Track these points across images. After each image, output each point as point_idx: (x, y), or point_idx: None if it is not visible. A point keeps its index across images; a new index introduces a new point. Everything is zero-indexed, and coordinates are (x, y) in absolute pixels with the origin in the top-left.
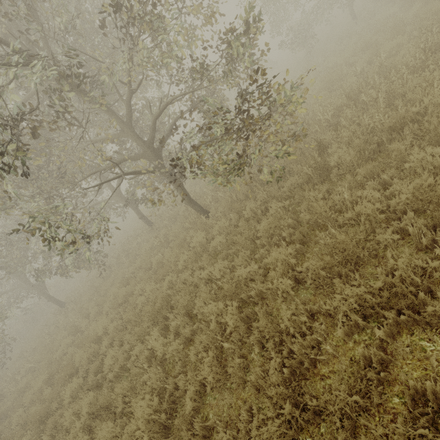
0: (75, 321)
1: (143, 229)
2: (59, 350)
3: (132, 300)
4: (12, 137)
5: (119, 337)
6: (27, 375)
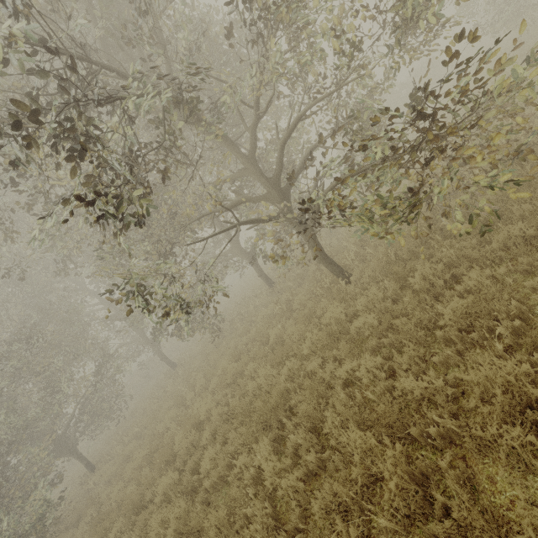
0: (183, 390)
1: (262, 290)
2: (162, 422)
3: (241, 382)
4: (114, 177)
5: (222, 431)
6: (132, 442)
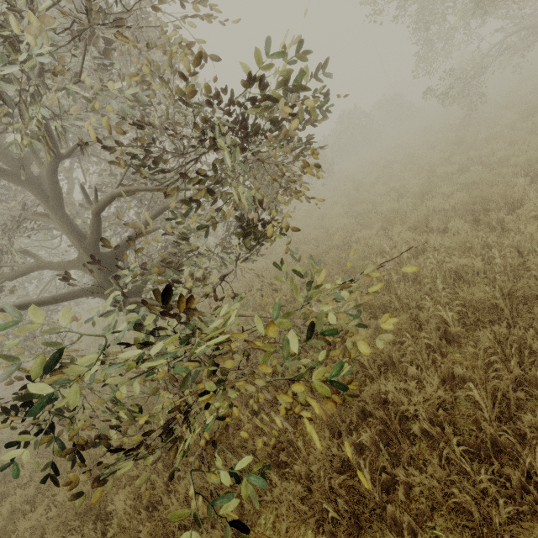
0: None
1: None
2: None
3: (4, 491)
4: None
5: None
6: None
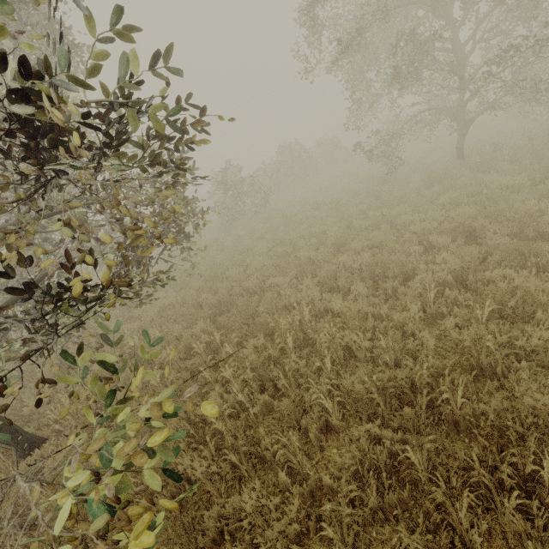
0: None
1: None
2: None
3: None
4: None
5: None
6: None
